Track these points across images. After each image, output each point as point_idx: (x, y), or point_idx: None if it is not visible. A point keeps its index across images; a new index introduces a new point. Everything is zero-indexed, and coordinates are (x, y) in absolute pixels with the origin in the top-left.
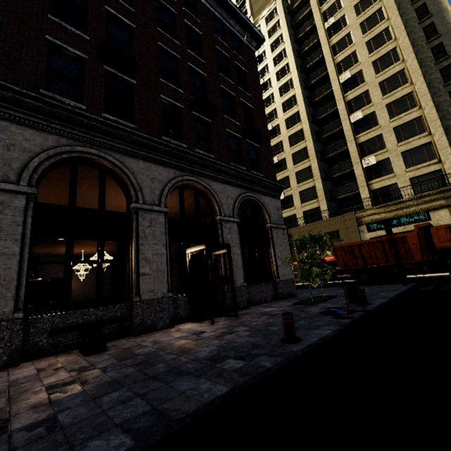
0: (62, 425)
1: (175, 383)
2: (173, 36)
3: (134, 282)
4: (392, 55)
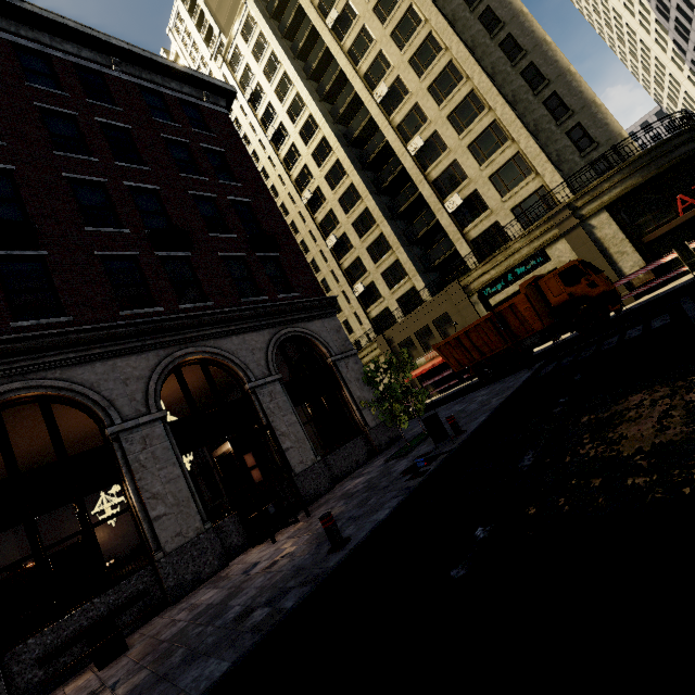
0: None
1: (181, 678)
2: (86, 151)
3: (148, 535)
4: (431, 44)
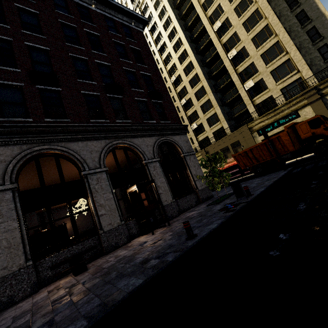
0: (56, 322)
1: (117, 283)
2: (79, 44)
3: (97, 222)
4: None
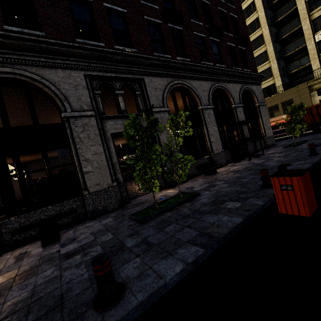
0: None
1: None
2: None
3: (209, 146)
4: None
